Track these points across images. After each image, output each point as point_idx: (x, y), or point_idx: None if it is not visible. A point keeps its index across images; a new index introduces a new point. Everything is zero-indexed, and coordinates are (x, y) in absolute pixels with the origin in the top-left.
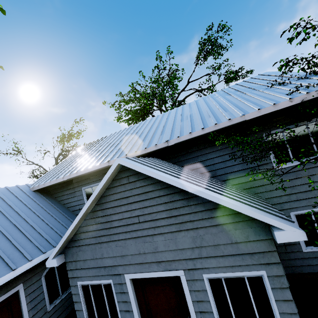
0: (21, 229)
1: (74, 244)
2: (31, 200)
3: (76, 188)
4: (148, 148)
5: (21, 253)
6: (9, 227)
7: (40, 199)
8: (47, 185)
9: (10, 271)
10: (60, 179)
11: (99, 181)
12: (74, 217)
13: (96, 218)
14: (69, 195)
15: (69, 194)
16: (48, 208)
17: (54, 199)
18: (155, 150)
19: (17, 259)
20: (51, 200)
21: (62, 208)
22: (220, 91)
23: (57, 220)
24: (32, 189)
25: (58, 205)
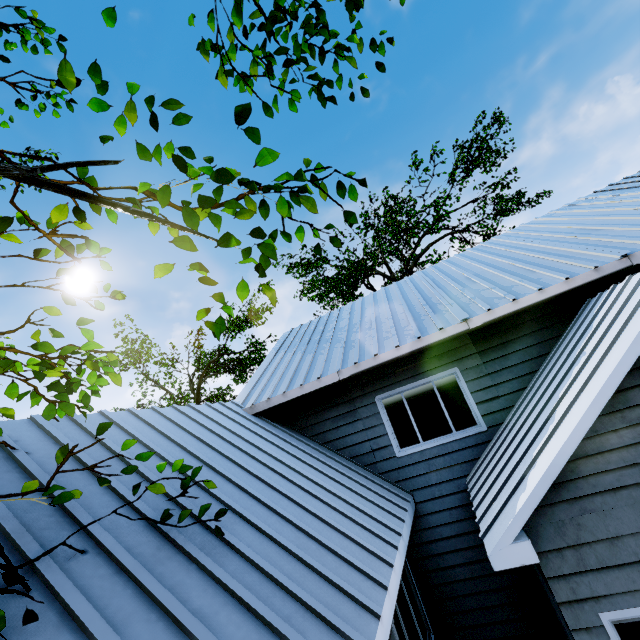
0: (307, 489)
1: (559, 496)
2: (265, 432)
3: (359, 400)
4: (575, 277)
5: (357, 545)
6: (281, 483)
7: (278, 432)
8: (294, 395)
9: (381, 590)
10: (330, 376)
11: (423, 375)
12: (364, 472)
13: (626, 410)
14: (339, 419)
15: (338, 415)
16: (306, 449)
17: (298, 433)
18: (591, 282)
19: (365, 561)
20: (295, 434)
21: (329, 452)
22: (594, 193)
23: (346, 474)
24: (251, 409)
25: (316, 445)
